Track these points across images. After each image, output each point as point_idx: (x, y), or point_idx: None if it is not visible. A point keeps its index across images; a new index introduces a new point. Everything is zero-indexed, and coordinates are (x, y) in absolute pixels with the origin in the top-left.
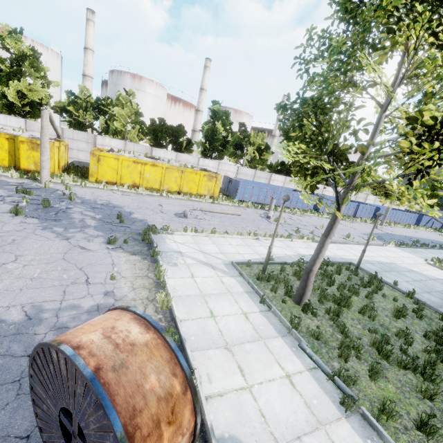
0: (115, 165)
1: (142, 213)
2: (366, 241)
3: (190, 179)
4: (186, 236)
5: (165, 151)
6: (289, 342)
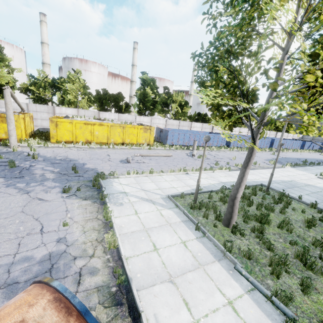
0: (70, 127)
1: (94, 163)
2: (269, 165)
3: (130, 132)
4: (129, 178)
5: (109, 113)
6: (226, 266)
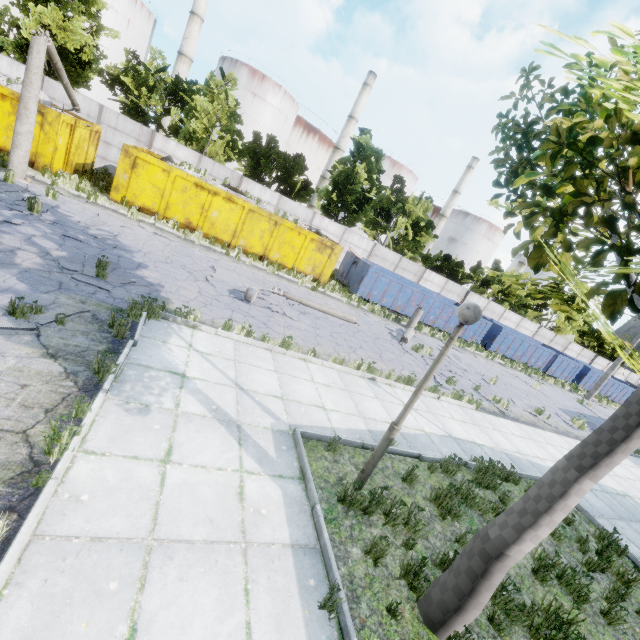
0: (161, 181)
1: (165, 272)
2: (570, 427)
3: (287, 240)
4: (224, 339)
5: (263, 187)
6: None
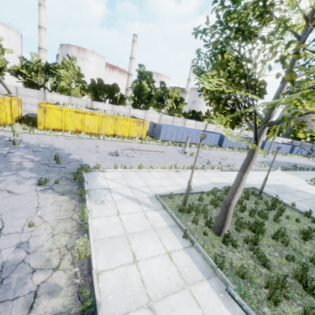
0: (59, 115)
1: (80, 154)
2: (260, 167)
3: (123, 125)
4: (116, 172)
5: (103, 103)
6: (216, 286)
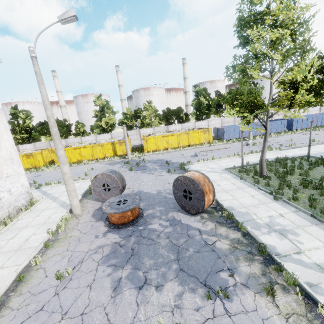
0: (154, 141)
1: (175, 159)
2: None
3: (193, 136)
4: (199, 164)
5: (175, 125)
6: (254, 188)
